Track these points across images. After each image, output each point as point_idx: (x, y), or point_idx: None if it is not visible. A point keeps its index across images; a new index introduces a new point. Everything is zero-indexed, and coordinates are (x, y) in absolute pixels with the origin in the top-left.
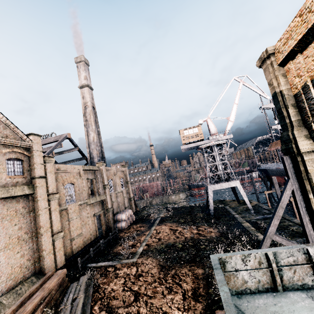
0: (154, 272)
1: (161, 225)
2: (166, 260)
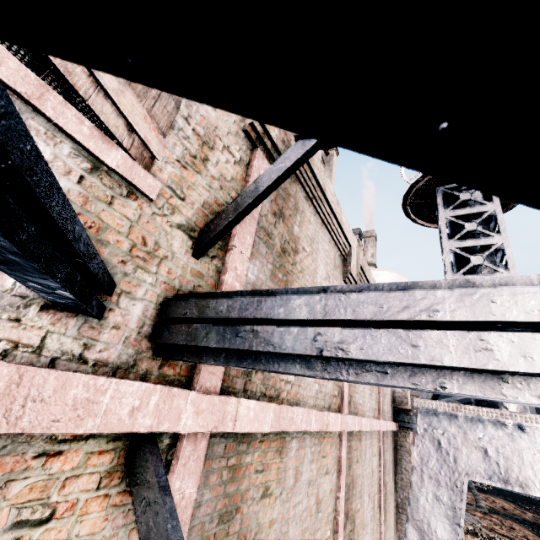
0: (531, 534)
1: (486, 494)
2: (538, 533)
